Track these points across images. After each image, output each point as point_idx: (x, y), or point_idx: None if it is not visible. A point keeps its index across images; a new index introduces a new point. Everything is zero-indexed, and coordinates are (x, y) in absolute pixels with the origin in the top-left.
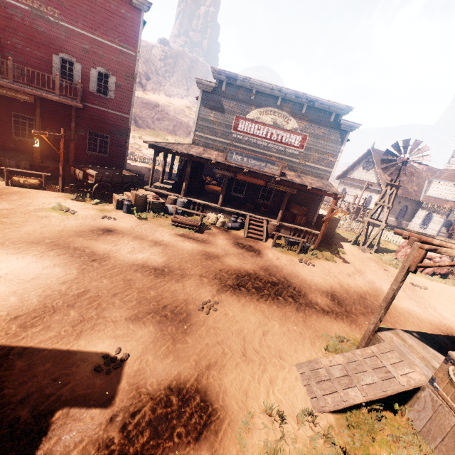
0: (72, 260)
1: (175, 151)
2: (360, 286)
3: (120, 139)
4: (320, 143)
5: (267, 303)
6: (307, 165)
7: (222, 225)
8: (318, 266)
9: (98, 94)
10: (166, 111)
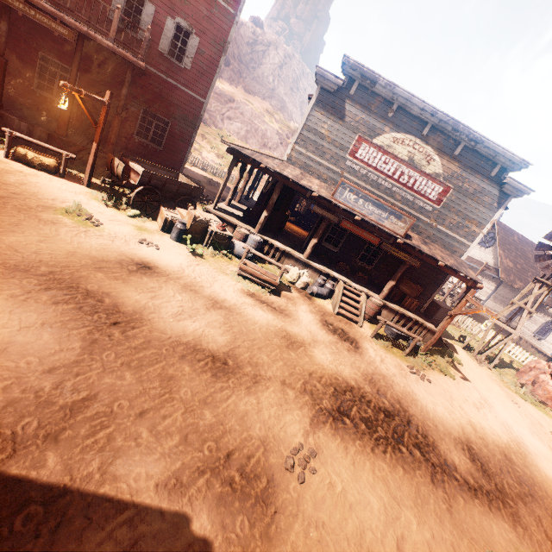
0: (77, 318)
1: (264, 166)
2: (497, 431)
3: (184, 130)
4: (465, 203)
5: (388, 461)
6: (438, 229)
7: (303, 287)
8: (435, 384)
9: (169, 58)
10: (241, 110)
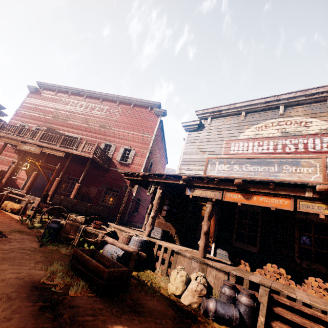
0: None
1: (144, 174)
2: None
3: None
4: None
5: None
6: None
7: (194, 302)
8: None
9: (120, 161)
10: None
